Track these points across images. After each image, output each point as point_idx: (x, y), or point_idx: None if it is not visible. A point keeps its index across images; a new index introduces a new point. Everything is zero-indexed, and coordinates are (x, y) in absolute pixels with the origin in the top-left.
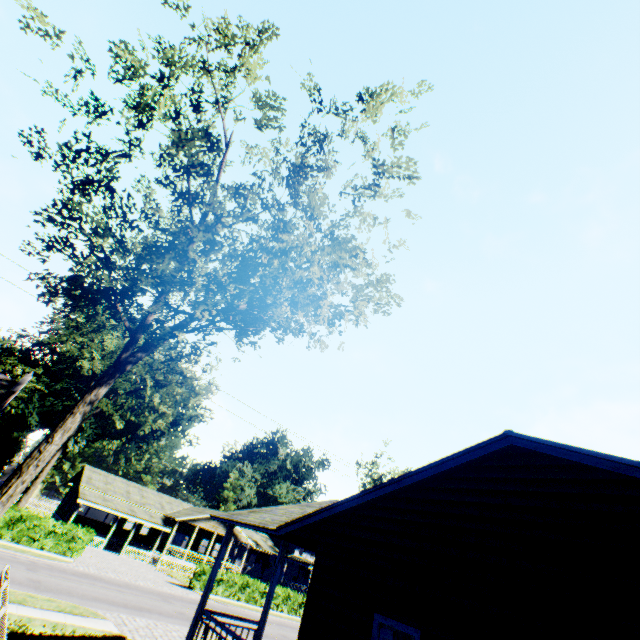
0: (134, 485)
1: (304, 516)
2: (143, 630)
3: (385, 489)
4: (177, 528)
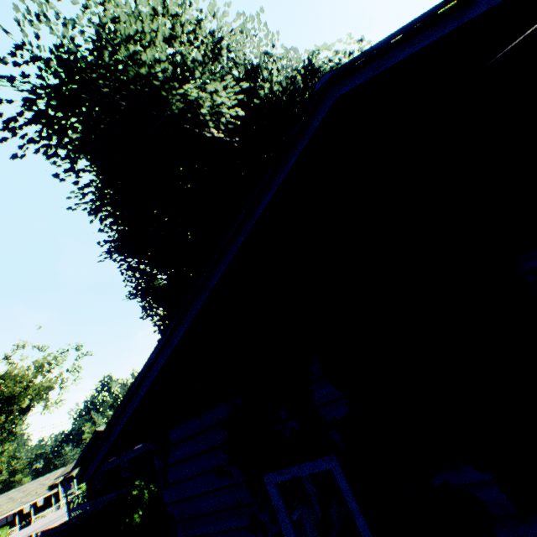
0: (12, 491)
1: (76, 463)
2: (59, 522)
3: (86, 448)
4: (63, 485)
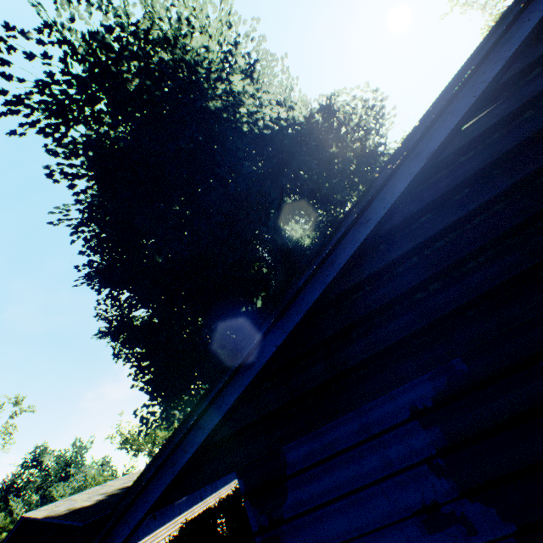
0: None
1: None
2: None
3: None
4: None
